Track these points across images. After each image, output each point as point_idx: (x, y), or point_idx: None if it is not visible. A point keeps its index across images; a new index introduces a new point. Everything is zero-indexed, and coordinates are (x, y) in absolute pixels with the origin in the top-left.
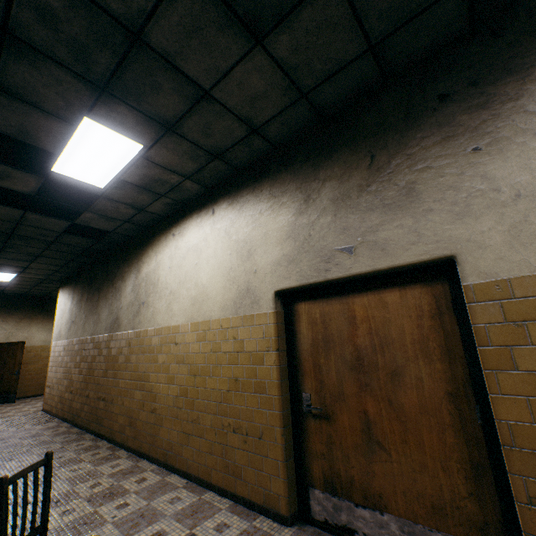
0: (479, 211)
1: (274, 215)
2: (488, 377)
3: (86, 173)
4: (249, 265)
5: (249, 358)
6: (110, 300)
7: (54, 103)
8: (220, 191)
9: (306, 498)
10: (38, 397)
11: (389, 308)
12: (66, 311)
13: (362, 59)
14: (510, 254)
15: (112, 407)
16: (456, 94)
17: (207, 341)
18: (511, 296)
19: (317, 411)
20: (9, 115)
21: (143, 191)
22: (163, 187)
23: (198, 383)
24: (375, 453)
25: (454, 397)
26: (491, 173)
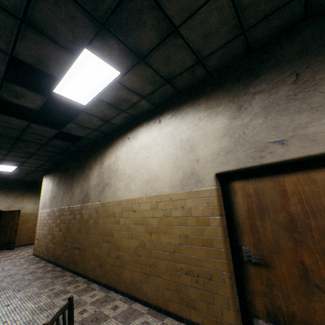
0: None
1: (211, 121)
2: None
3: (76, 94)
4: (192, 155)
5: (196, 221)
6: (81, 182)
7: (65, 37)
8: (165, 107)
9: None
10: (28, 245)
11: (318, 184)
12: (49, 190)
13: (295, 0)
14: None
15: (85, 254)
16: None
17: (159, 209)
18: None
19: (256, 260)
20: (31, 46)
21: (111, 107)
22: (126, 104)
23: (154, 239)
24: (314, 294)
25: None
26: None
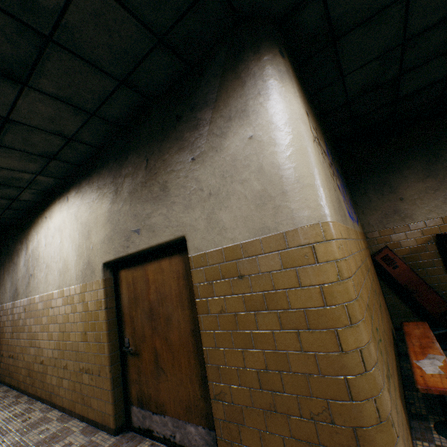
0: (195, 204)
1: (100, 203)
2: (199, 319)
3: None
4: (89, 243)
5: (92, 316)
6: (11, 273)
7: None
8: (71, 182)
9: (129, 413)
10: None
11: (165, 272)
12: None
13: (120, 89)
14: (207, 235)
15: (18, 362)
16: (184, 116)
17: (69, 304)
18: (208, 264)
19: (133, 350)
20: None
21: (5, 186)
22: (21, 182)
23: (66, 338)
24: (161, 376)
25: (194, 332)
26: (199, 177)
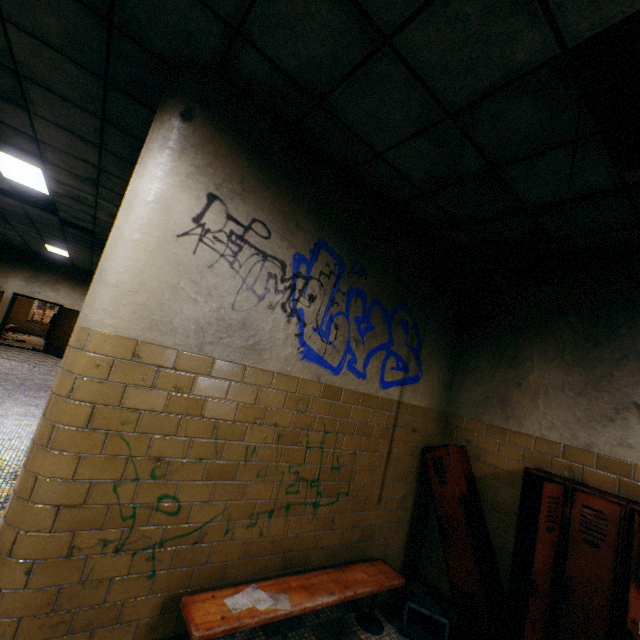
0: None
1: None
2: None
3: (28, 182)
4: None
5: None
6: None
7: None
8: None
9: None
10: None
11: None
12: None
13: (107, 127)
14: None
15: None
16: None
17: None
18: None
19: None
20: None
21: (79, 202)
22: (89, 201)
23: None
24: None
25: None
26: None
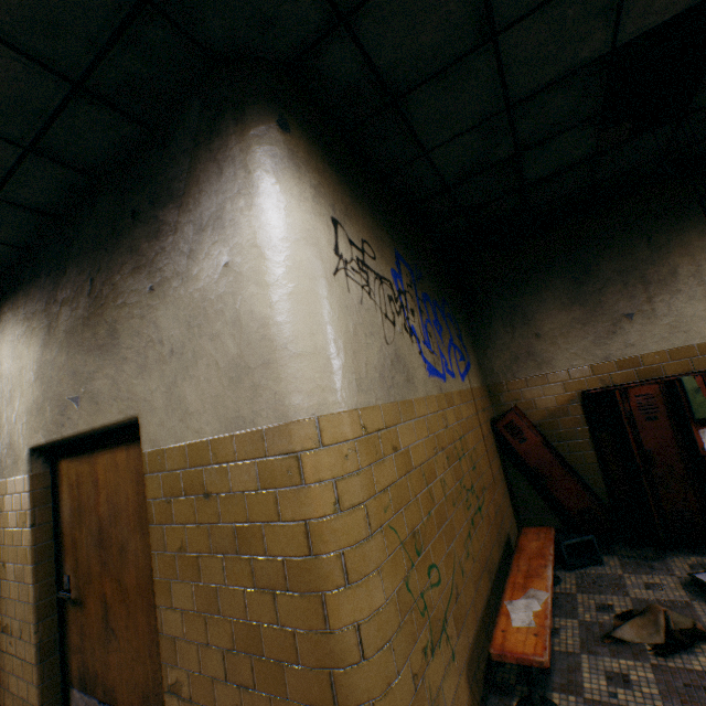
0: (152, 366)
1: (28, 345)
2: (153, 559)
3: None
4: (11, 411)
5: (13, 537)
6: None
7: None
8: None
9: (69, 700)
10: None
11: (121, 471)
12: None
13: (31, 160)
14: (167, 420)
15: None
16: (142, 213)
17: None
18: (166, 469)
19: (75, 596)
20: None
21: None
22: None
23: None
24: (111, 642)
25: None
26: (159, 321)
